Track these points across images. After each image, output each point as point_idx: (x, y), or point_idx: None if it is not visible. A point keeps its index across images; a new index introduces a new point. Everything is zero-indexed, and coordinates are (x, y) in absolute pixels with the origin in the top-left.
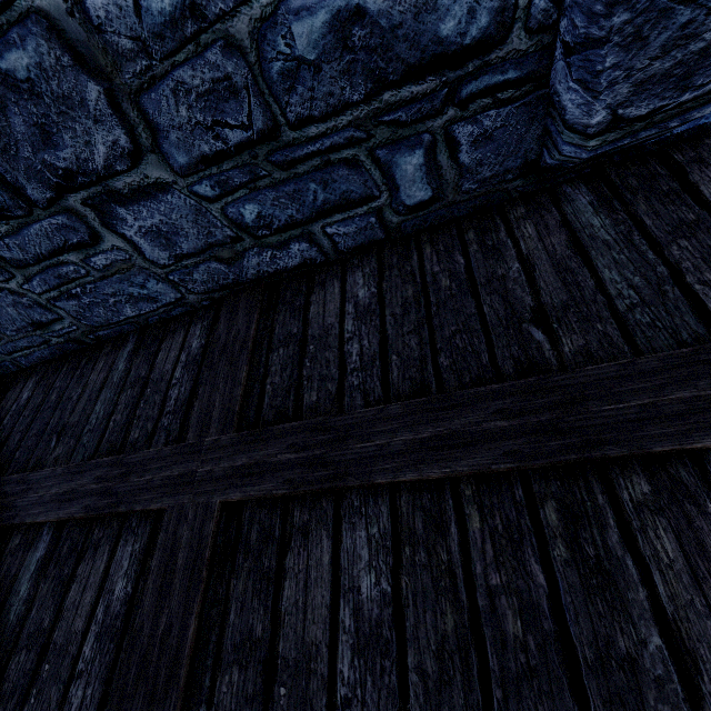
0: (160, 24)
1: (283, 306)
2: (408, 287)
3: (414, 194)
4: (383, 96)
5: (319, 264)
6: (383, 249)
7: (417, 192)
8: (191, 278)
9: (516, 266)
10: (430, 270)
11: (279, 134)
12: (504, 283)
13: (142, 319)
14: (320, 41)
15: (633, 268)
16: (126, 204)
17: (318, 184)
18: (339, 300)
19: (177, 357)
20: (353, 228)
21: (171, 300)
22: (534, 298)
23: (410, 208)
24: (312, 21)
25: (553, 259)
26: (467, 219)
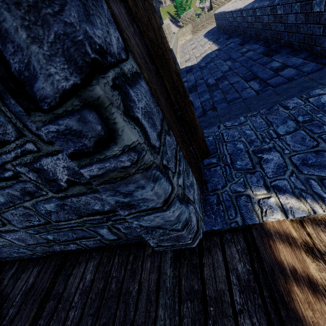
0: (2, 203)
1: (64, 271)
2: (102, 281)
3: (111, 237)
4: (84, 218)
5: (84, 249)
6: (105, 251)
7: (111, 236)
8: (36, 249)
9: (136, 287)
10: (112, 274)
11: (51, 223)
12: (129, 297)
13: (22, 257)
14: (55, 208)
15: (169, 312)
16: (5, 233)
17: (72, 233)
18: (81, 277)
19: (23, 285)
20: (92, 242)
21: (31, 253)
22: (135, 313)
23: (111, 239)
24: (50, 205)
25: (148, 289)
26: (134, 246)
